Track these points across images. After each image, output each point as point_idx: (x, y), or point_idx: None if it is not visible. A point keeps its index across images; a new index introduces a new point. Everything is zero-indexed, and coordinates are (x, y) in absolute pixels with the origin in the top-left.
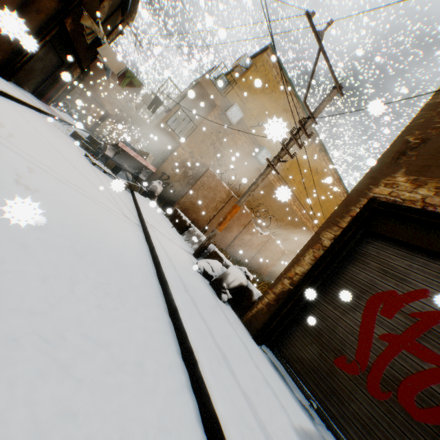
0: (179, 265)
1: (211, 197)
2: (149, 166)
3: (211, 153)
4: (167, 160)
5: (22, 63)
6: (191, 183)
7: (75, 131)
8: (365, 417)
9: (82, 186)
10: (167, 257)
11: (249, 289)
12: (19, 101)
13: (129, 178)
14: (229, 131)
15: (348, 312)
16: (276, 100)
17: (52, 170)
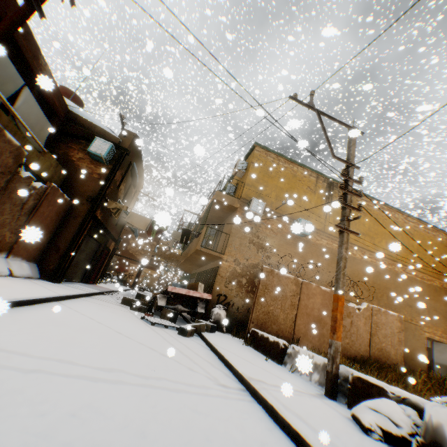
0: None
1: (281, 296)
2: (203, 295)
3: (254, 251)
4: (216, 280)
5: (69, 262)
6: (250, 291)
7: (124, 297)
8: None
9: (160, 373)
10: None
11: None
12: (71, 297)
13: (186, 317)
14: (260, 222)
15: None
16: (285, 176)
17: (123, 372)
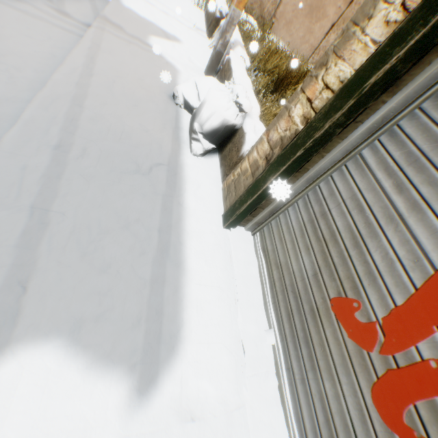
0: (111, 94)
1: None
2: None
3: None
4: None
5: None
6: None
7: None
8: (338, 419)
9: None
10: (78, 81)
11: (243, 132)
12: None
13: None
14: None
15: (437, 208)
16: None
17: None
